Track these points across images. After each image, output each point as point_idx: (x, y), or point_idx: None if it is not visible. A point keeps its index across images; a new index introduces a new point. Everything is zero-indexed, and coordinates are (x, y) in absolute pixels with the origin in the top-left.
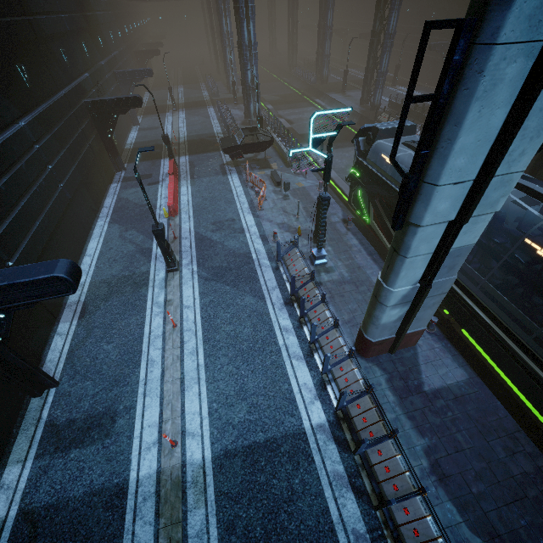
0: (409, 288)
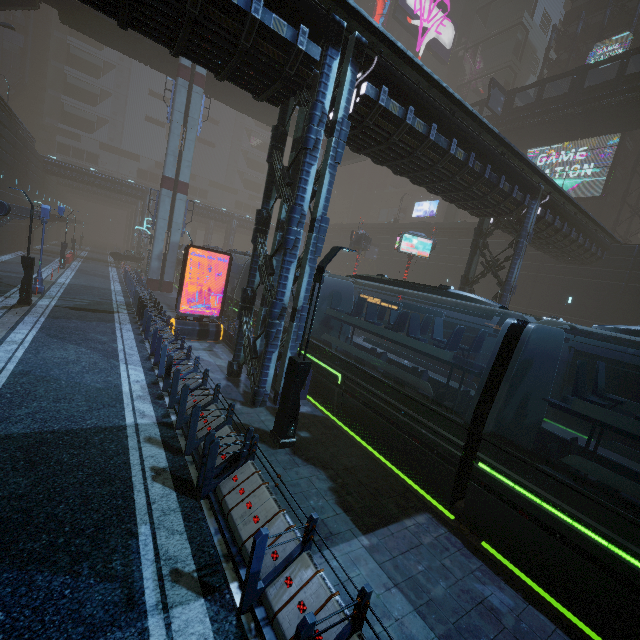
0: (159, 252)
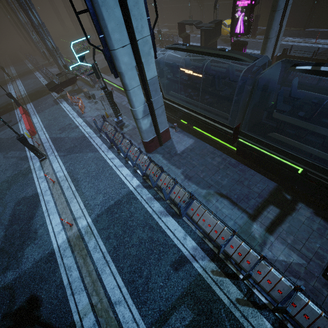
0: (142, 106)
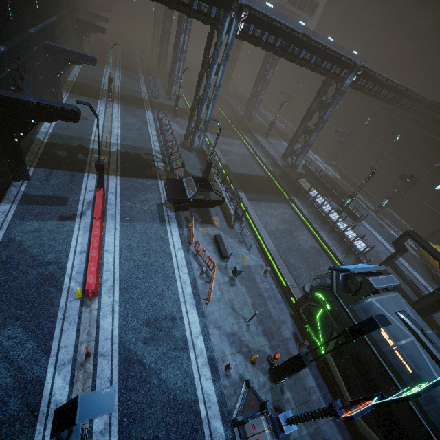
0: None
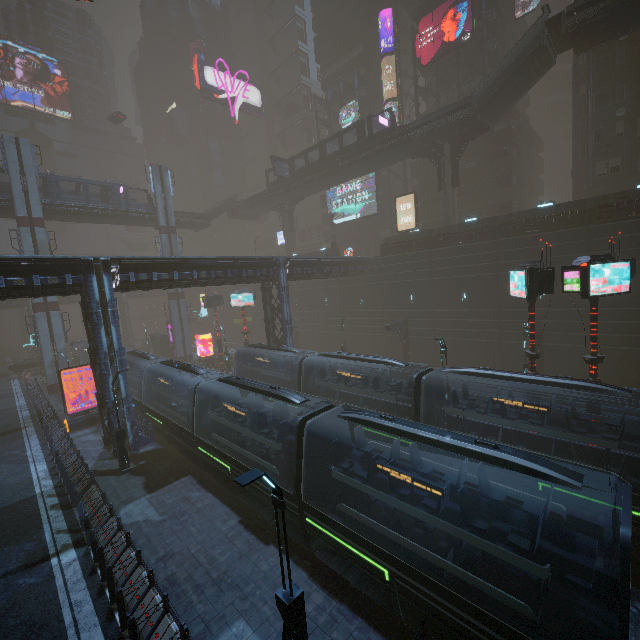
0: (50, 362)
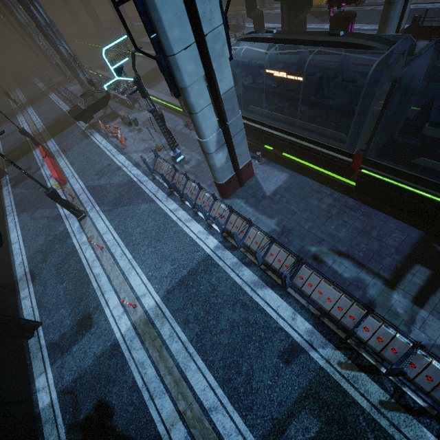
0: (215, 134)
